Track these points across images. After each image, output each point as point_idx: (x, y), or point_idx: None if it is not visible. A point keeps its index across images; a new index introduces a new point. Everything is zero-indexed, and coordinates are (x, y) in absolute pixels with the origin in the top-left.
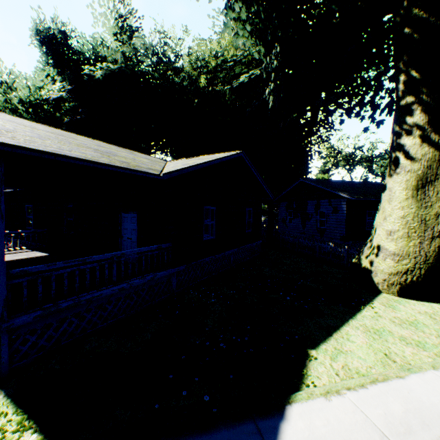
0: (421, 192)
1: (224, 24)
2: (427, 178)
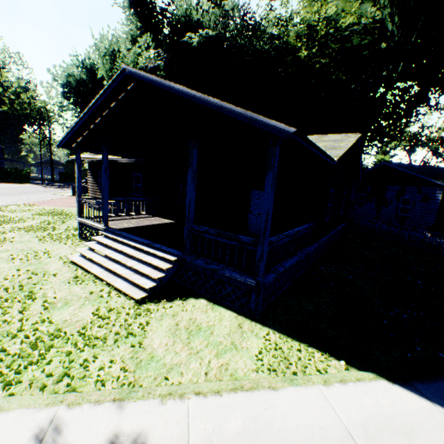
0: None
1: None
2: None
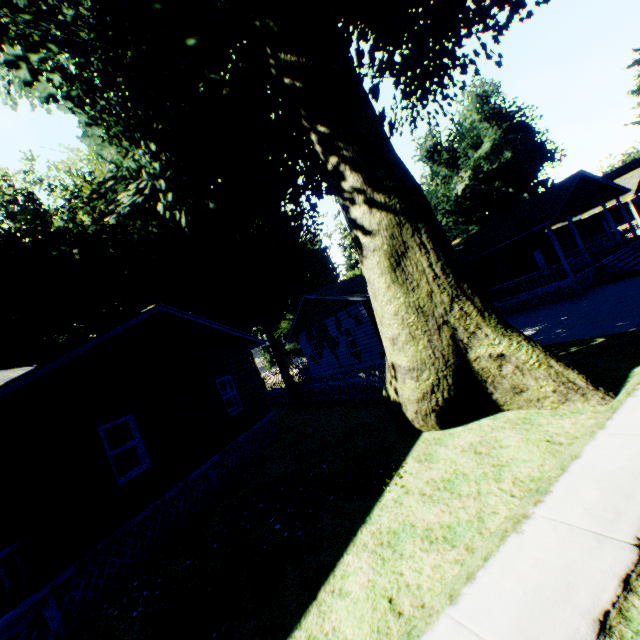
0: (399, 271)
1: (84, 134)
2: (397, 251)
